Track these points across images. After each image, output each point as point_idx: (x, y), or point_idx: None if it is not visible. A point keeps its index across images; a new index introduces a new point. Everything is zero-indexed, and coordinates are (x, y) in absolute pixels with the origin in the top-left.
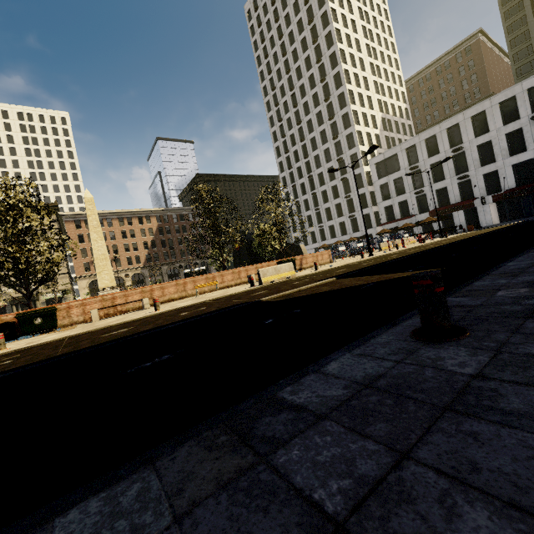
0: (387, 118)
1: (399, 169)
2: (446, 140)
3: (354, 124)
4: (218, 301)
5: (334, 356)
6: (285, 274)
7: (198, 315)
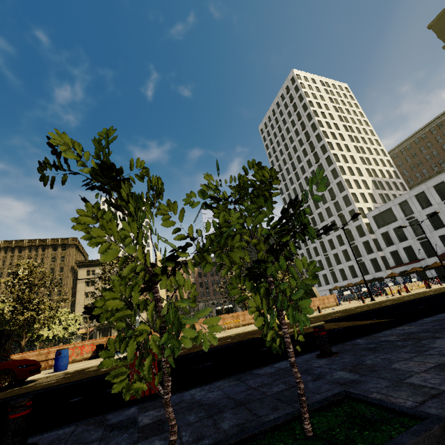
0: (377, 180)
1: (396, 220)
2: (436, 195)
3: (347, 188)
4: (239, 335)
5: (280, 362)
6: None
7: (225, 344)
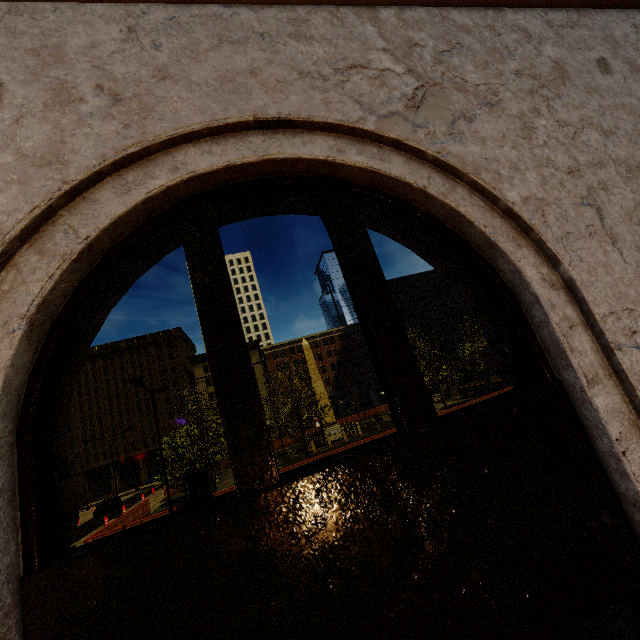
0: None
1: None
2: None
3: None
4: None
5: None
6: None
7: None
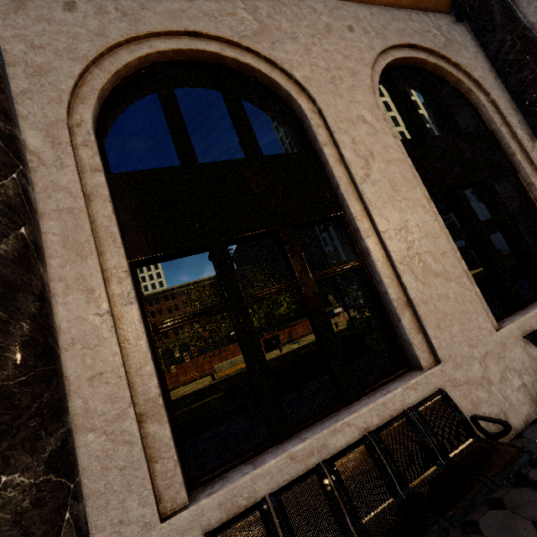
0: None
1: None
2: None
3: None
4: None
5: None
6: (241, 366)
7: None
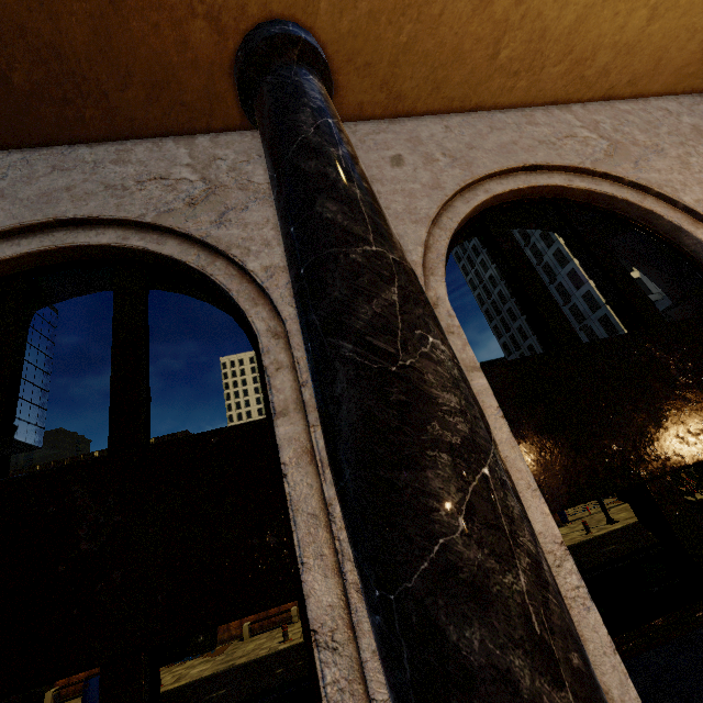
0: None
1: None
2: None
3: (587, 281)
4: None
5: None
6: None
7: (271, 689)
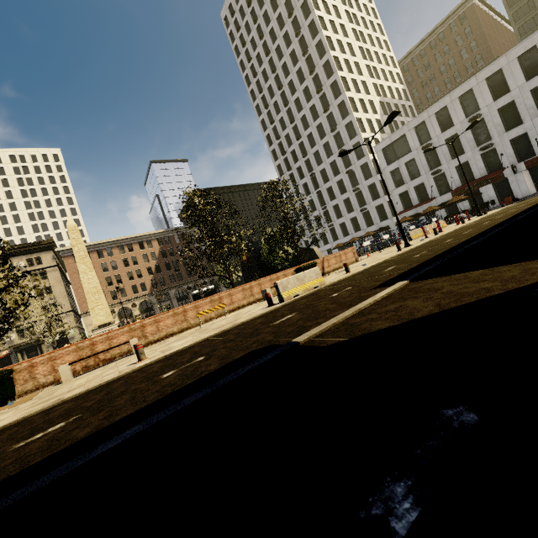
0: (386, 102)
1: (409, 151)
2: (460, 110)
3: (352, 112)
4: (224, 339)
5: None
6: (312, 284)
7: (183, 388)
